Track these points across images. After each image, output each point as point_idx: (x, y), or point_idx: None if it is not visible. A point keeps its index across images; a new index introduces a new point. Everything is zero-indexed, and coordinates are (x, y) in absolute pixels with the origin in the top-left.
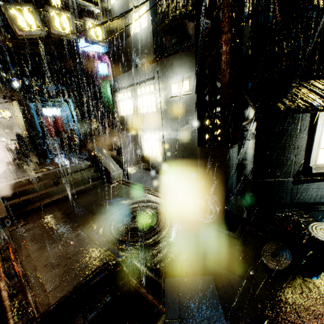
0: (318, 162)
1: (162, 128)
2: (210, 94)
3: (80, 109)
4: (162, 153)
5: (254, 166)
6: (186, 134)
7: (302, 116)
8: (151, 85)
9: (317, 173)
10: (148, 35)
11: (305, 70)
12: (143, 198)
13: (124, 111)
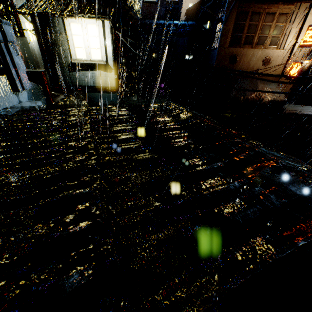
0: (78, 57)
1: None
2: None
3: None
4: None
5: (42, 56)
6: None
7: (59, 22)
8: None
9: (81, 66)
10: None
11: None
12: None
13: None
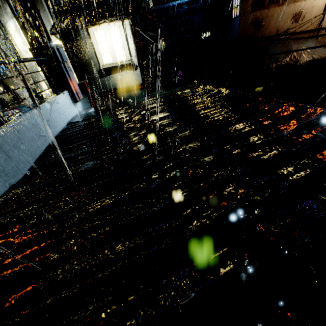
0: (105, 63)
1: None
2: (32, 23)
3: (2, 50)
4: None
5: (75, 69)
6: None
7: (84, 34)
8: None
9: (109, 70)
10: None
11: (81, 2)
12: None
13: (19, 44)
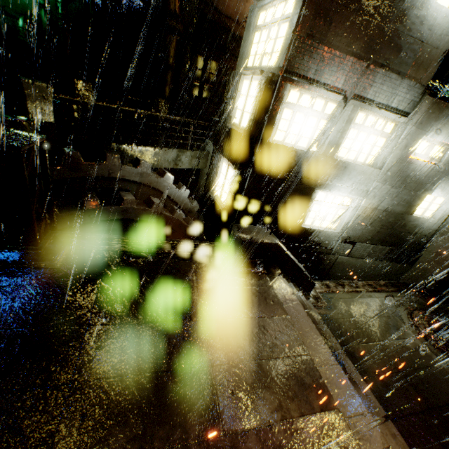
0: None
1: (374, 194)
2: None
3: None
4: (349, 226)
5: None
6: (401, 207)
7: None
8: (393, 122)
9: None
10: (445, 32)
11: None
12: (386, 302)
13: (289, 134)
